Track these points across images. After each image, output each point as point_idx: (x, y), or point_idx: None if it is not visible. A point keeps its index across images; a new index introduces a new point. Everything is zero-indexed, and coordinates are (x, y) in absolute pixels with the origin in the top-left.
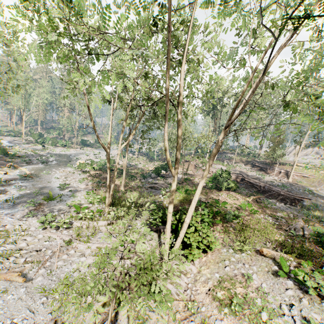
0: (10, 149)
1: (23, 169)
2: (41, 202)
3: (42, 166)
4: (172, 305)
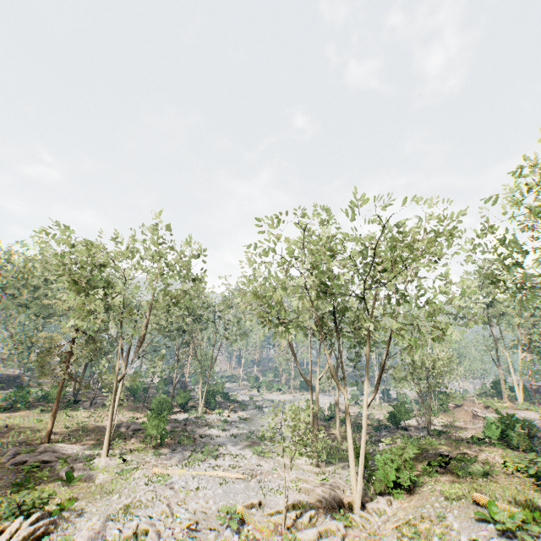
0: (230, 394)
1: (240, 413)
2: (255, 440)
3: (256, 411)
4: (355, 531)
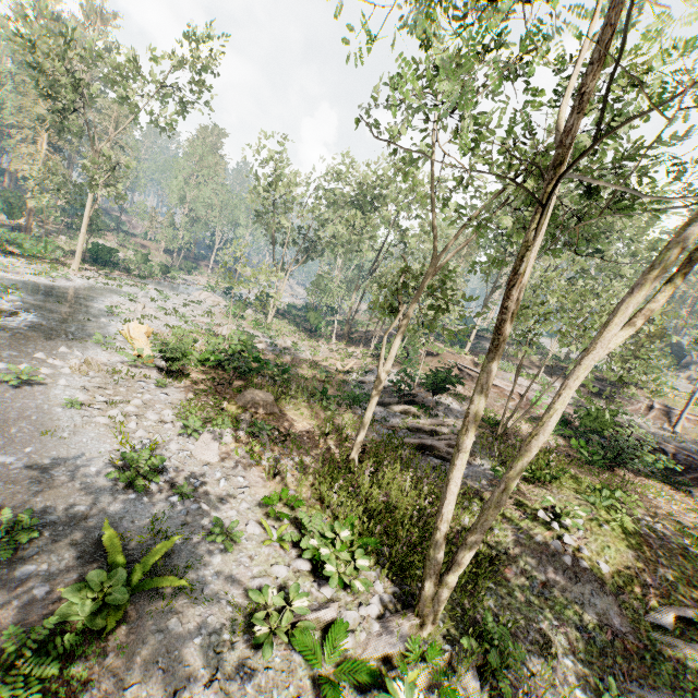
0: None
1: None
2: (66, 621)
3: None
4: None
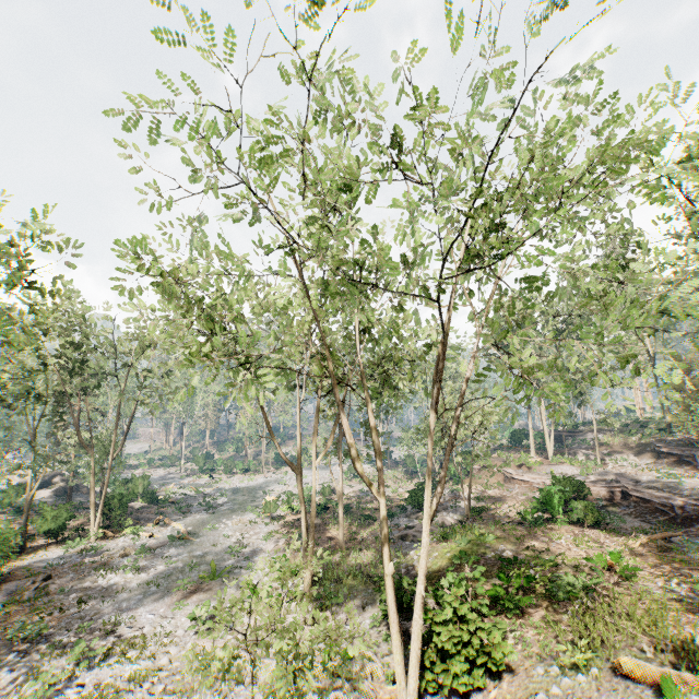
0: (162, 490)
1: (176, 526)
2: (198, 583)
3: (206, 515)
4: None
